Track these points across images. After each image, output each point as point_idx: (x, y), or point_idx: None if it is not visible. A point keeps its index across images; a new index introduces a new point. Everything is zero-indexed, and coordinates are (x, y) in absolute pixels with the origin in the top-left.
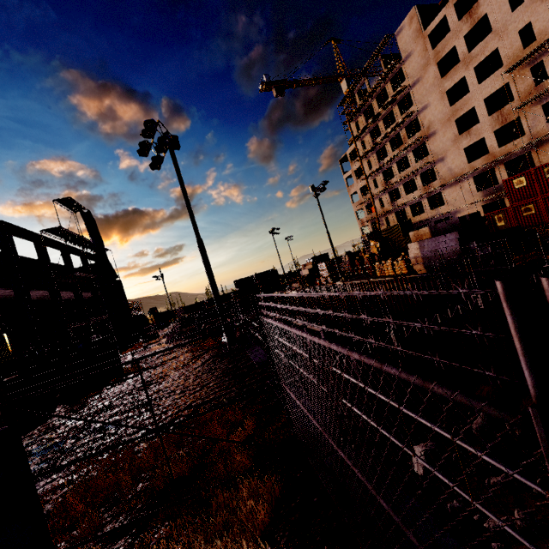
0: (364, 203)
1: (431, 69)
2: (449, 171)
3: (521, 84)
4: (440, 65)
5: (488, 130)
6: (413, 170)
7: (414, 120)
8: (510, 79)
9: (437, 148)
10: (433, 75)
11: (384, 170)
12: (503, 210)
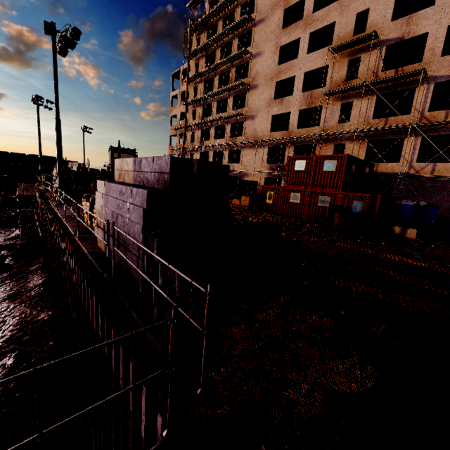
0: (179, 130)
1: (278, 14)
2: (253, 132)
3: (336, 72)
4: (286, 16)
5: (296, 107)
6: (226, 114)
7: (247, 66)
8: (331, 62)
9: (253, 104)
10: (277, 22)
11: (206, 104)
12: (276, 188)
